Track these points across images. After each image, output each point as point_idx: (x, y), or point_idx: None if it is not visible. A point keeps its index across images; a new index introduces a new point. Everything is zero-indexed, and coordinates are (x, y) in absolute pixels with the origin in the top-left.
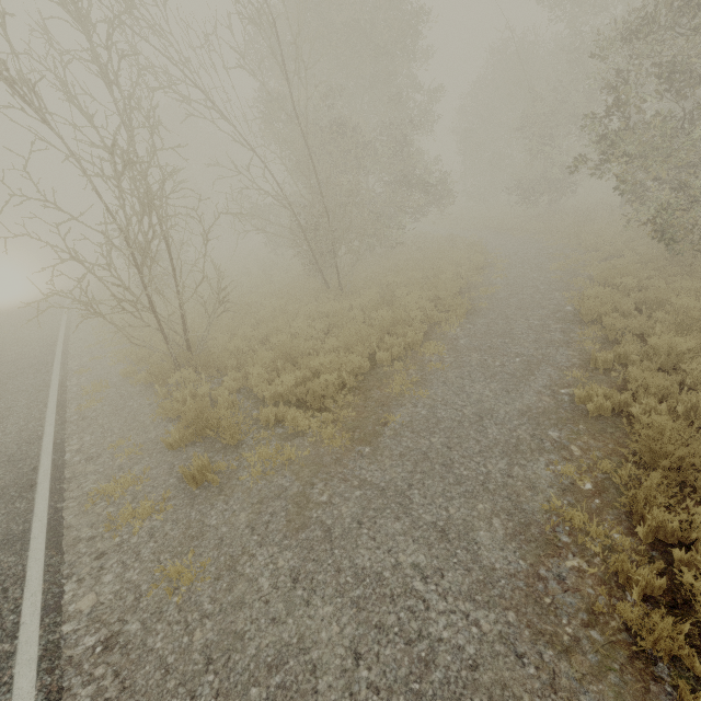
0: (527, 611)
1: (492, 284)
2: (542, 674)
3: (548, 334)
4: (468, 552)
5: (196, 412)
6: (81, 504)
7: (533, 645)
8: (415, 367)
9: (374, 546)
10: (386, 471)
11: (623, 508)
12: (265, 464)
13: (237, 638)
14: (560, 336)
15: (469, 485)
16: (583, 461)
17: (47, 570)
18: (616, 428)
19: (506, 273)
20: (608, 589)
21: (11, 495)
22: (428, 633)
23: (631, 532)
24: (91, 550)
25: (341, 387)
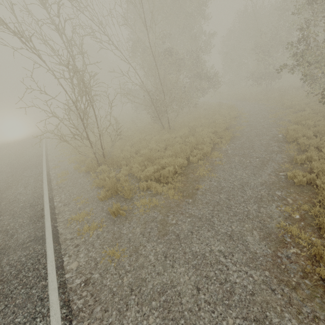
0: (274, 271)
1: (241, 125)
2: (284, 298)
3: (271, 148)
4: (243, 245)
5: (112, 184)
6: (65, 224)
7: (279, 286)
8: (209, 163)
9: (199, 242)
10: (200, 210)
11: (316, 226)
12: (145, 207)
13: (142, 280)
14: (277, 148)
15: (240, 216)
16: (294, 205)
17: (55, 251)
18: (308, 190)
19: (247, 119)
20: (311, 262)
21: (34, 220)
22: (229, 280)
23: (320, 237)
24: (72, 243)
25: (174, 173)
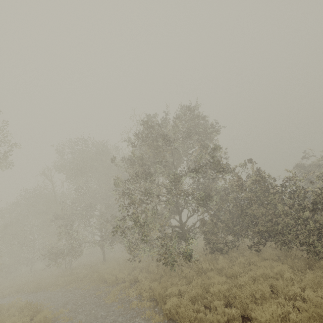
0: None
1: None
2: None
3: None
4: None
5: None
6: None
7: None
8: None
9: None
10: None
11: None
12: None
13: None
14: None
15: None
16: None
17: None
18: None
19: (77, 320)
20: None
21: None
22: None
23: None
24: None
25: None
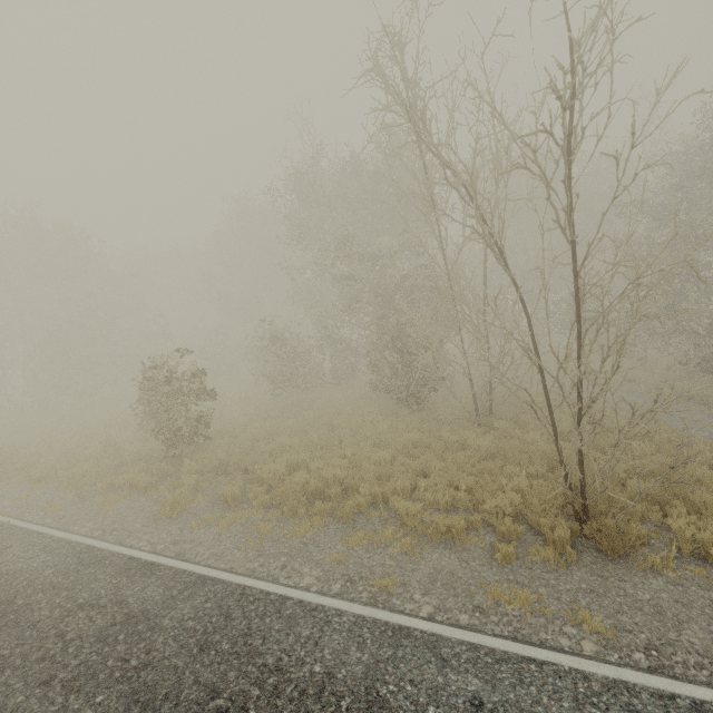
0: None
1: None
2: None
3: None
4: None
5: None
6: None
7: None
8: None
9: None
10: None
11: None
12: None
13: None
14: None
15: None
16: None
17: None
18: None
19: None
20: None
21: None
22: None
23: None
24: None
25: None
